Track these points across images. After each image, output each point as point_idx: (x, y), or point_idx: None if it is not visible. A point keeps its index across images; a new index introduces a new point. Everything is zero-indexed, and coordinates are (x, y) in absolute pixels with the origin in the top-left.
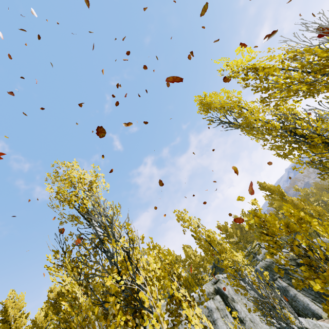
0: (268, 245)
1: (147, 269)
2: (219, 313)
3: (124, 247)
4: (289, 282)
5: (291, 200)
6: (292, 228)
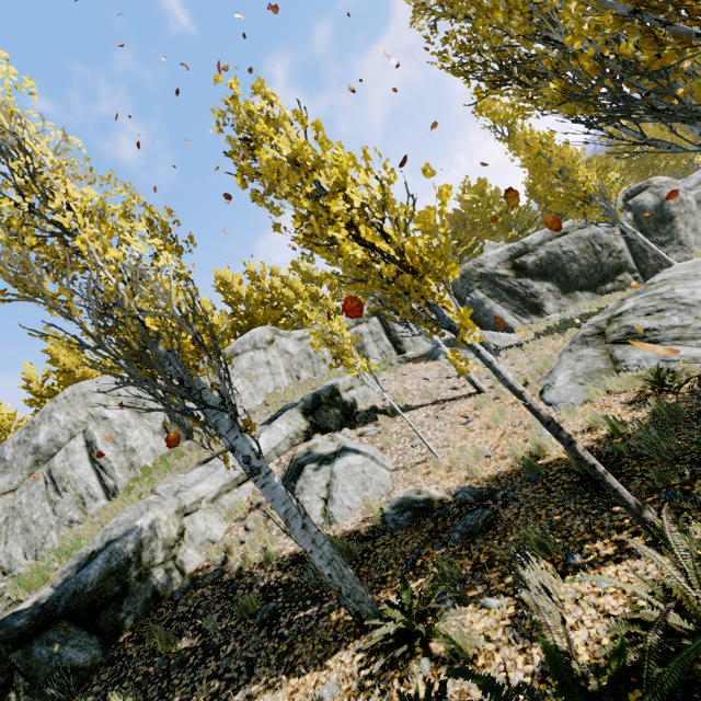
0: (234, 152)
1: (73, 197)
2: (372, 337)
3: (40, 174)
4: (490, 293)
5: (523, 135)
6: (254, 117)
